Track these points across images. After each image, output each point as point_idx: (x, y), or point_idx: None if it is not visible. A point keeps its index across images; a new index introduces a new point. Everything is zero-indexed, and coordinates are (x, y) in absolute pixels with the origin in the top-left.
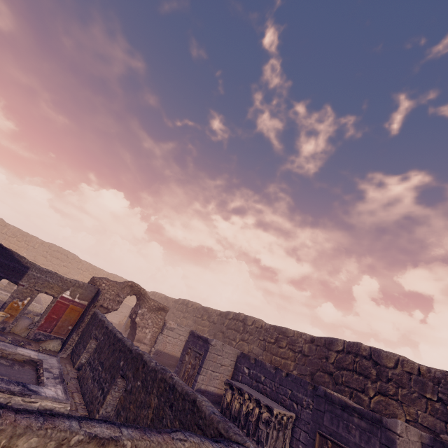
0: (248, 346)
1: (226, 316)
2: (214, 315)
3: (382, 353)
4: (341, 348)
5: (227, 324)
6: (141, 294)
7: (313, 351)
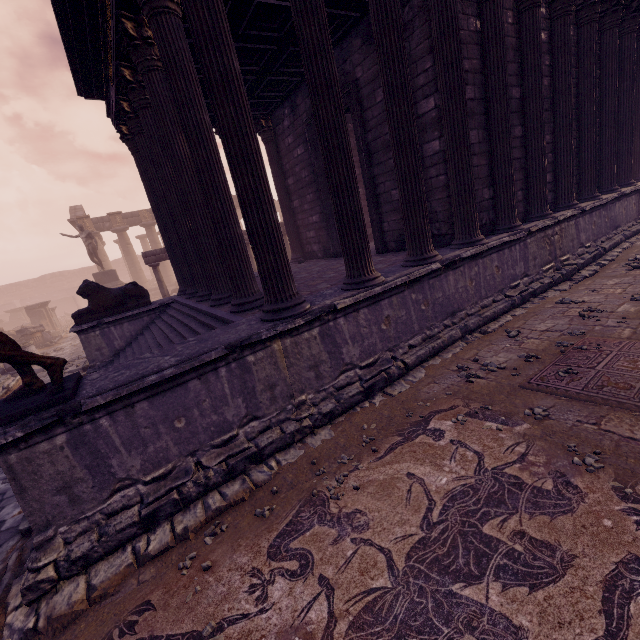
0: (1, 300)
1: None
2: None
3: (64, 272)
4: (50, 278)
5: None
6: None
7: (39, 284)
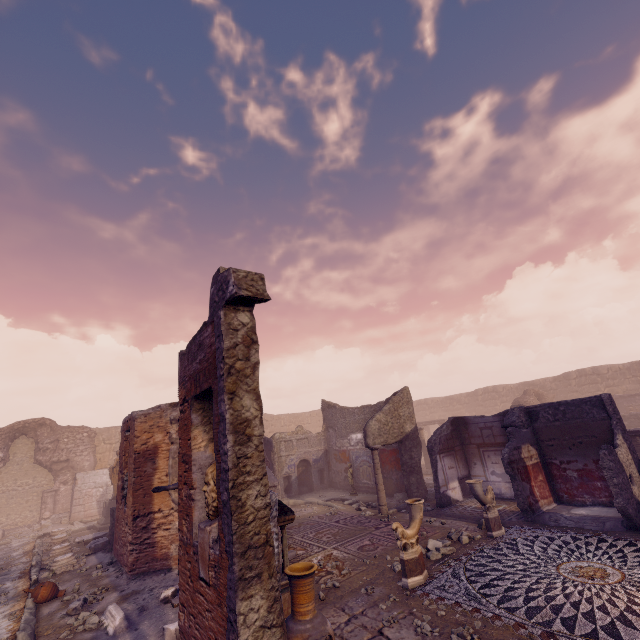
0: (619, 388)
1: (567, 378)
2: (548, 384)
3: None
4: None
5: (575, 384)
6: (539, 395)
7: None
